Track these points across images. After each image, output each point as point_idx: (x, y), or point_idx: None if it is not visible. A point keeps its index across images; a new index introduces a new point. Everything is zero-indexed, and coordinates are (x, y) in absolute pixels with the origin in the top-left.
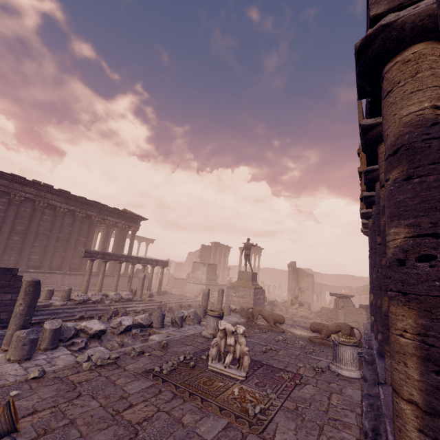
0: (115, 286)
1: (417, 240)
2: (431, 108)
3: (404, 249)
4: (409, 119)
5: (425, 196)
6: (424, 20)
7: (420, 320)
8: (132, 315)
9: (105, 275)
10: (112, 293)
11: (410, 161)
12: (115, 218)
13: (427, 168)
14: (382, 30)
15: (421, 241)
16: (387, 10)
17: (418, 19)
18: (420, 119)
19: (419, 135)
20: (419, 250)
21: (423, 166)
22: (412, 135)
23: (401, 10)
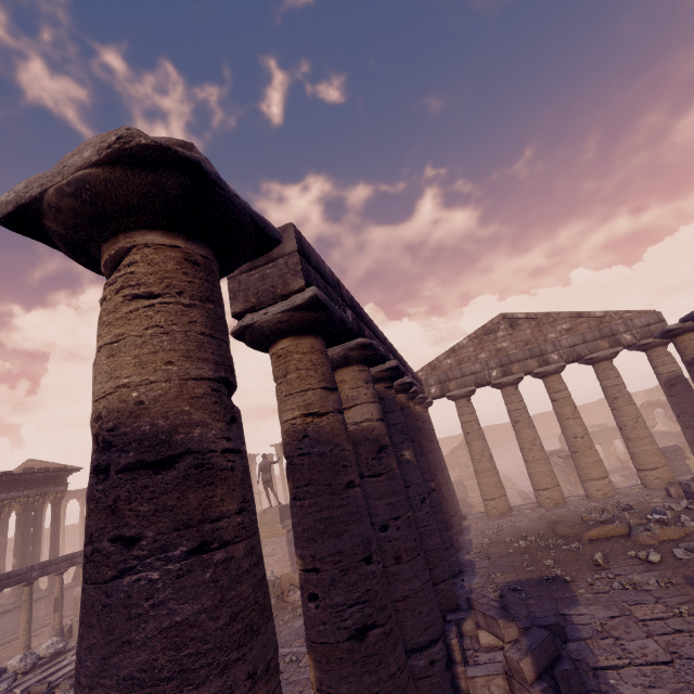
0: (26, 633)
1: (306, 576)
2: (302, 416)
3: (301, 585)
4: (287, 427)
5: (305, 523)
6: (277, 325)
7: (316, 673)
8: (64, 686)
9: (3, 611)
10: (14, 660)
11: (293, 478)
12: (8, 491)
13: (304, 491)
14: (246, 328)
15: (308, 577)
16: (244, 311)
17: (271, 324)
18: (294, 429)
19: (295, 448)
20: (308, 588)
21: (301, 486)
22: (291, 448)
23: (256, 311)
